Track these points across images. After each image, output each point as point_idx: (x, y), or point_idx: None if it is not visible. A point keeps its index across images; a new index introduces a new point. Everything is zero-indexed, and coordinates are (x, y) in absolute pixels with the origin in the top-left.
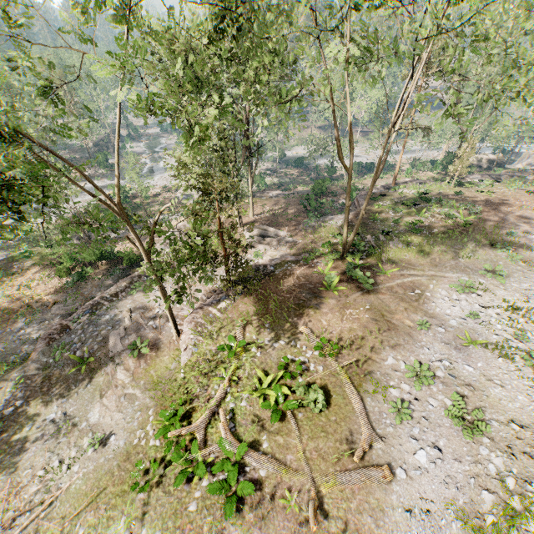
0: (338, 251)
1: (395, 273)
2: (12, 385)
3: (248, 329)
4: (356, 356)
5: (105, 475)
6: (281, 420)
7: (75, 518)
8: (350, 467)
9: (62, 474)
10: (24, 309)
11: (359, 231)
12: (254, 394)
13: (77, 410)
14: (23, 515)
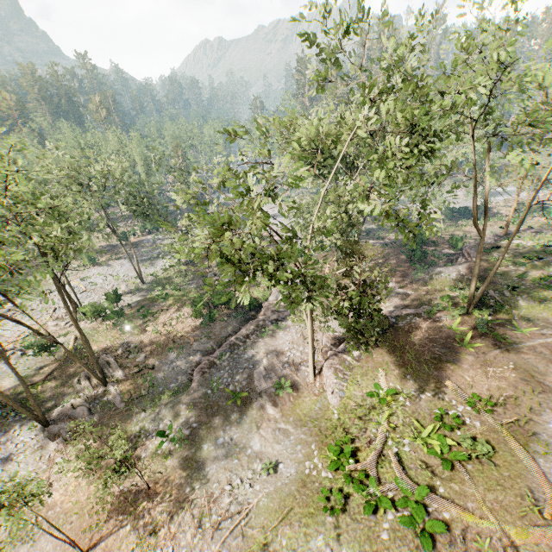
0: (463, 306)
1: (533, 332)
2: (183, 409)
3: (390, 379)
4: (513, 415)
5: (288, 497)
6: (451, 469)
7: (274, 529)
8: (539, 523)
9: (246, 491)
10: (171, 344)
11: (478, 285)
12: (417, 441)
13: (240, 437)
14: (226, 520)
